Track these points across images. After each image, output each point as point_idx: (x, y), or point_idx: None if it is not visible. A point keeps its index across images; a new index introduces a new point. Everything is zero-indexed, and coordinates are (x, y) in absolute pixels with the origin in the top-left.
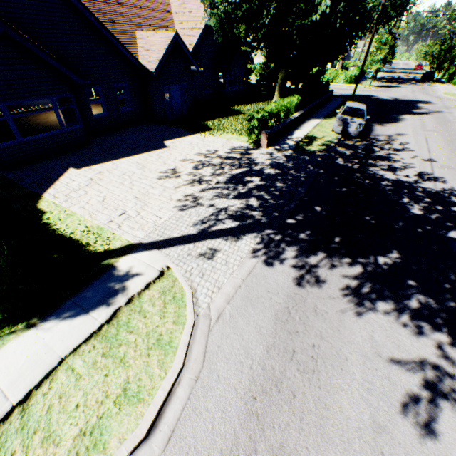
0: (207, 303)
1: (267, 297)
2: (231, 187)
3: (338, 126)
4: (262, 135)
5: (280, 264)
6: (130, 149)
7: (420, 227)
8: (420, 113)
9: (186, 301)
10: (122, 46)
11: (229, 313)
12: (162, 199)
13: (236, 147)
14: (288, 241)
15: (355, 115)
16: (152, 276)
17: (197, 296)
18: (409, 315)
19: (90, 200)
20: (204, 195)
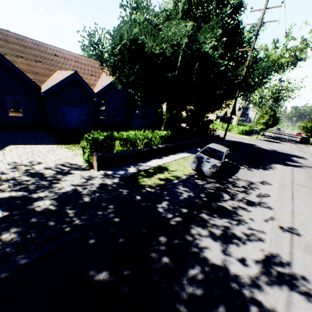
0: None
1: None
2: None
3: (193, 162)
4: (94, 156)
5: None
6: None
7: None
8: (292, 165)
9: None
10: (19, 71)
11: None
12: None
13: (68, 163)
14: None
15: (213, 155)
16: None
17: None
18: None
19: None
20: None
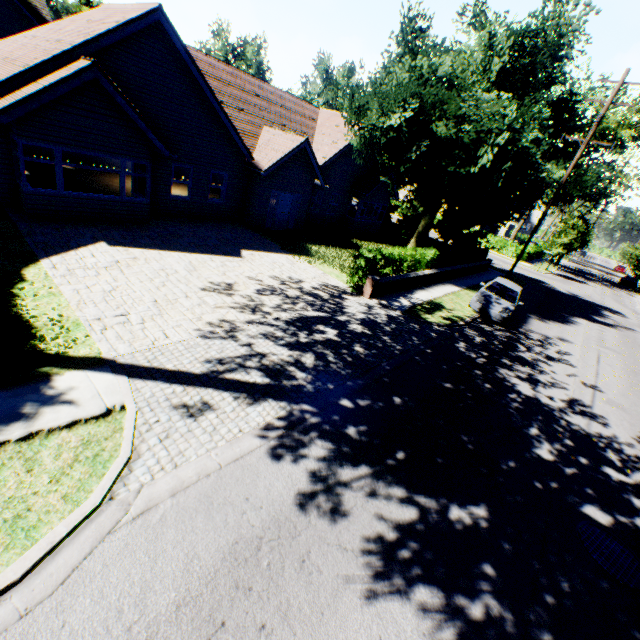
0: (141, 484)
1: (240, 508)
2: (292, 330)
3: (476, 301)
4: (368, 280)
5: (292, 462)
6: (194, 244)
7: (541, 480)
8: (602, 322)
9: (110, 467)
10: (236, 134)
11: (162, 512)
12: (188, 314)
13: (329, 285)
14: (325, 431)
15: (503, 295)
16: (91, 411)
17: (134, 465)
18: (460, 630)
19: (94, 285)
20: (248, 328)
